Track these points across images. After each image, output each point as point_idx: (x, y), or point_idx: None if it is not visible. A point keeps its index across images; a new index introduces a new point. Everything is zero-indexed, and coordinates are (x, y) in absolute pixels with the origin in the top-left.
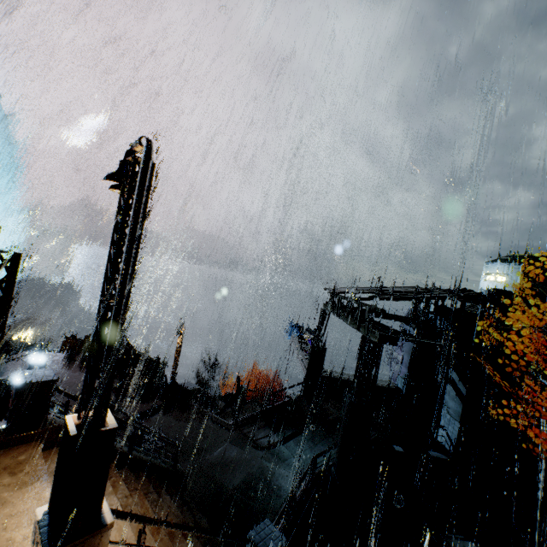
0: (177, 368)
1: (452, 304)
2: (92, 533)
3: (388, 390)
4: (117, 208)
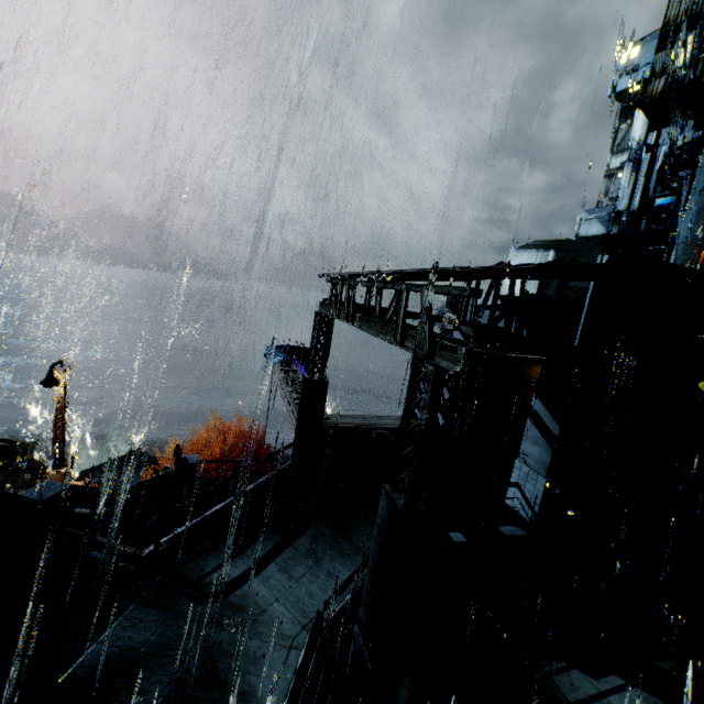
0: (64, 440)
1: (540, 288)
2: None
3: None
4: None
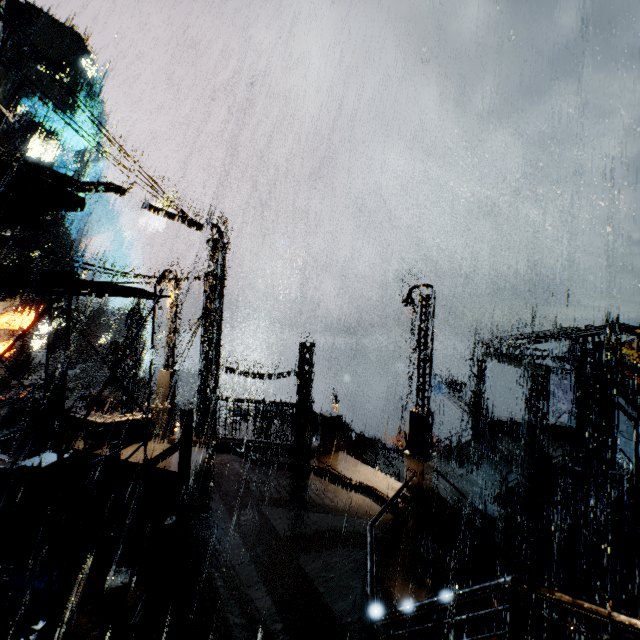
0: None
1: (608, 339)
2: (434, 457)
3: (558, 428)
4: (420, 316)
